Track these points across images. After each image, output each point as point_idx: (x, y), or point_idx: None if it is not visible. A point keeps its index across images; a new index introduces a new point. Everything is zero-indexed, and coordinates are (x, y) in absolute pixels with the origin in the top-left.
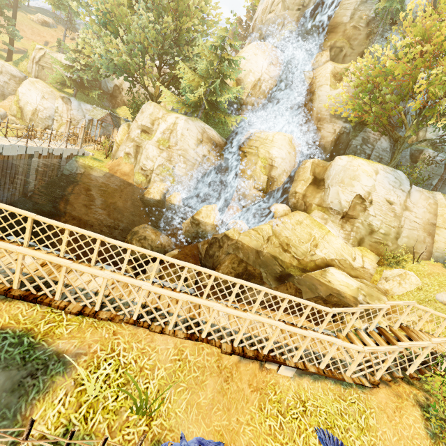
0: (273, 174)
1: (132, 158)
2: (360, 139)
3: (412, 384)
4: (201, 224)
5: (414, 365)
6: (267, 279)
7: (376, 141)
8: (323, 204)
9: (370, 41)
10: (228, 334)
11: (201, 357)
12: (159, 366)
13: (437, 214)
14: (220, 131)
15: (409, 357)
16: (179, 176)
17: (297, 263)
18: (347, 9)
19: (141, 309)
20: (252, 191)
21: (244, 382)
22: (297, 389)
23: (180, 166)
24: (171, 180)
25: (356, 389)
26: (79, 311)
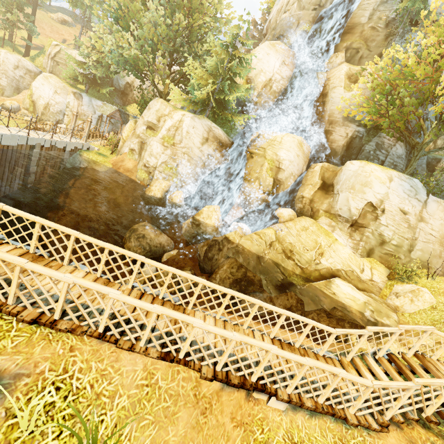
0: (280, 177)
1: (136, 154)
2: (374, 144)
3: (429, 428)
4: (202, 224)
5: (432, 406)
6: (267, 286)
7: (391, 147)
8: (331, 210)
9: (389, 42)
10: (211, 355)
11: (174, 383)
12: (122, 392)
13: None
14: (227, 130)
15: (427, 396)
16: (182, 175)
17: (301, 272)
18: (365, 9)
19: (108, 320)
20: (257, 194)
21: (225, 415)
22: (289, 427)
23: (184, 165)
24: (174, 178)
25: (361, 431)
26: (33, 320)
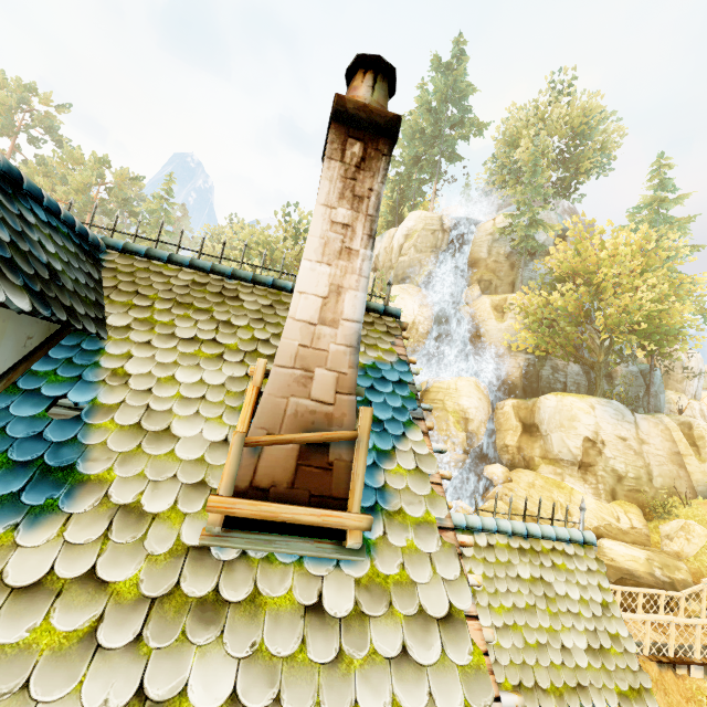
0: (471, 428)
1: None
2: (549, 368)
3: None
4: None
5: None
6: None
7: (566, 366)
8: (548, 455)
9: (517, 273)
10: None
11: None
12: None
13: (676, 441)
14: None
15: None
16: None
17: None
18: (481, 246)
19: None
20: (454, 456)
21: (676, 693)
22: None
23: None
24: None
25: None
26: None
